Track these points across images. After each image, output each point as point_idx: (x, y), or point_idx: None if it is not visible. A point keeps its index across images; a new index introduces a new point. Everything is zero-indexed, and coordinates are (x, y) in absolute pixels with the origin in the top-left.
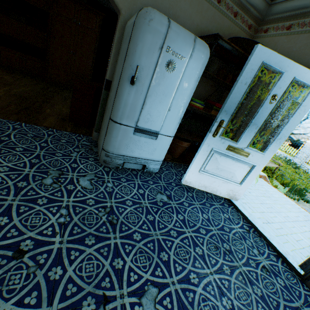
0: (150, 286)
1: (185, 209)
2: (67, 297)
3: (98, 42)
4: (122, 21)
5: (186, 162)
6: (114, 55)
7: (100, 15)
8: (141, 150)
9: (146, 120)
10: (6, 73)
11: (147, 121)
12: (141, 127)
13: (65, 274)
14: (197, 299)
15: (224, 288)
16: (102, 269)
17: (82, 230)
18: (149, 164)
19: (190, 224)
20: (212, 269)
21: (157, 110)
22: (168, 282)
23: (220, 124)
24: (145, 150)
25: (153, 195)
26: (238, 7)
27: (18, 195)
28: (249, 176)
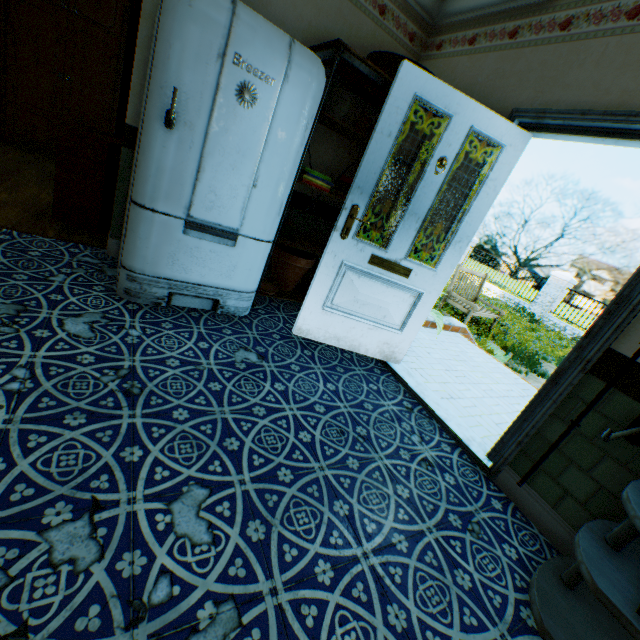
0: (194, 487)
1: (292, 376)
2: (12, 504)
3: (122, 57)
4: (150, 1)
5: None
6: (139, 73)
7: None
8: (205, 268)
9: (209, 205)
10: None
11: (211, 208)
12: (199, 220)
13: (12, 470)
14: (286, 504)
15: (341, 489)
16: (96, 462)
17: (60, 404)
18: (227, 299)
19: (297, 397)
20: (325, 463)
21: (230, 185)
22: (232, 481)
23: (351, 214)
24: (214, 268)
25: (228, 353)
26: None
27: None
28: (415, 315)
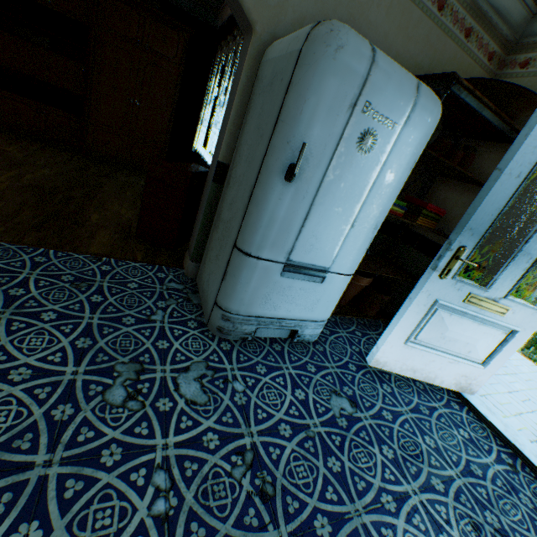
0: None
1: (391, 430)
2: None
3: (180, 81)
4: (256, 47)
5: (363, 315)
6: (236, 114)
7: (186, 31)
8: (291, 304)
9: (308, 247)
10: (9, 140)
11: (309, 250)
12: (296, 262)
13: None
14: None
15: None
16: None
17: (208, 531)
18: (304, 329)
19: (410, 467)
20: None
21: (331, 228)
22: None
23: (456, 255)
24: (299, 303)
25: (324, 402)
26: (474, 18)
27: (56, 446)
28: (502, 350)
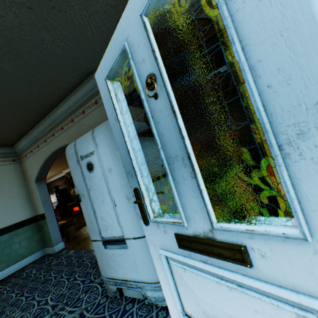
0: None
1: None
2: None
3: None
4: None
5: None
6: None
7: None
8: (122, 267)
9: (105, 227)
10: None
11: (107, 228)
12: (106, 237)
13: None
14: None
15: None
16: None
17: None
18: (145, 290)
19: None
20: None
21: (107, 211)
22: None
23: (137, 198)
24: (126, 266)
25: None
26: None
27: None
28: None
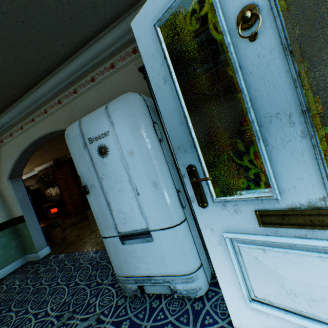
0: None
1: None
2: None
3: None
4: None
5: None
6: None
7: None
8: (145, 262)
9: (123, 220)
10: None
11: (125, 221)
12: (124, 232)
13: None
14: None
15: None
16: None
17: None
18: (174, 284)
19: None
20: None
21: (126, 202)
22: None
23: (191, 177)
24: (151, 261)
25: None
26: None
27: None
28: None
